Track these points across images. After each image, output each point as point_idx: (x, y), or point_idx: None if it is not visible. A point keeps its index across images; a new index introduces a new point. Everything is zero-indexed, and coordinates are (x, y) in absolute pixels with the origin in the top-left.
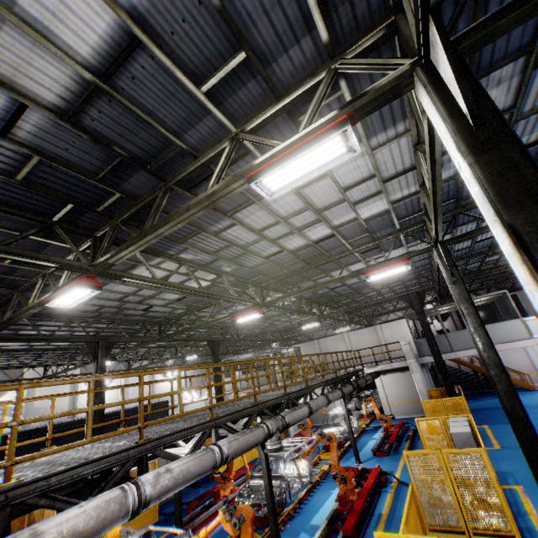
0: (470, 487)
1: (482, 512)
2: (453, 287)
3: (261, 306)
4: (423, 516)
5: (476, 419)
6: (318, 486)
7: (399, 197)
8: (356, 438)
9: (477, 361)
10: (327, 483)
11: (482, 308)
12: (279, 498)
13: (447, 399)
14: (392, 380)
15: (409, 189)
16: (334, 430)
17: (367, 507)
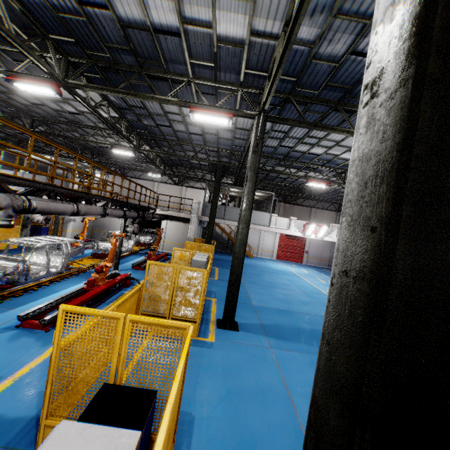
0: (185, 292)
1: (184, 307)
2: (252, 155)
3: (59, 82)
4: (141, 306)
5: (214, 264)
6: (66, 278)
7: (261, 31)
8: (125, 255)
9: (233, 234)
10: (77, 278)
11: (255, 204)
12: (7, 279)
13: (203, 245)
14: (174, 226)
15: (274, 25)
16: (107, 245)
17: (103, 297)
